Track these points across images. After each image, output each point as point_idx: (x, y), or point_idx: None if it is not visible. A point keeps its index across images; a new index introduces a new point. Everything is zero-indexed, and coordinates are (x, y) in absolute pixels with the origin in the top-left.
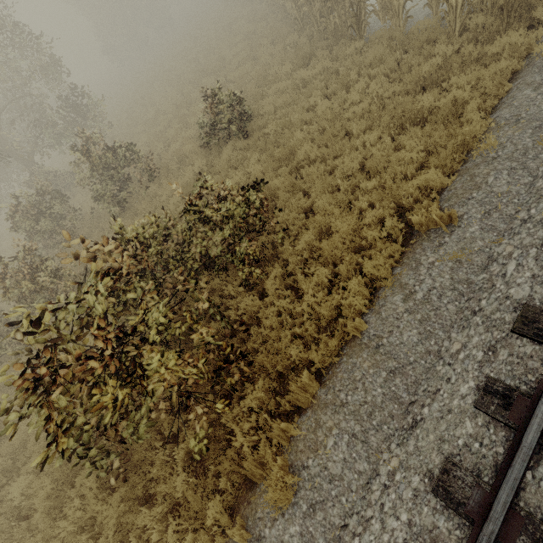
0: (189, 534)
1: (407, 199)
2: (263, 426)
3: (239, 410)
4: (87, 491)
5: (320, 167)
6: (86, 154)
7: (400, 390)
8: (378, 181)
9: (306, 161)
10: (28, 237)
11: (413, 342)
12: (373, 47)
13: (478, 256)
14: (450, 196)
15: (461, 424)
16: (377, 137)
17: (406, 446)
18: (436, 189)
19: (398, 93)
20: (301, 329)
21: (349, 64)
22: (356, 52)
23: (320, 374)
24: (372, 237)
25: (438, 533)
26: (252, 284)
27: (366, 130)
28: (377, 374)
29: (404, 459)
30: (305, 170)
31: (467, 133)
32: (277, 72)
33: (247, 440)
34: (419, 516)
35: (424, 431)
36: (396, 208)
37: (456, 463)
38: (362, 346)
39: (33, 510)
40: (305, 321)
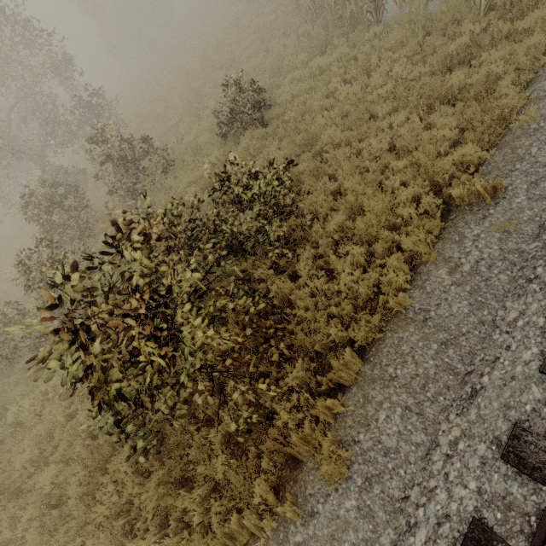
0: (234, 514)
1: (443, 176)
2: (306, 404)
3: (277, 390)
4: (122, 476)
5: (345, 150)
6: (102, 146)
7: (454, 361)
8: (410, 160)
9: (330, 146)
10: (44, 232)
11: (464, 313)
12: (394, 31)
13: (528, 225)
14: (490, 169)
15: (528, 390)
16: (405, 118)
17: (467, 415)
18: (473, 165)
19: (423, 74)
20: (337, 309)
21: (368, 50)
22: (374, 38)
23: (361, 352)
24: (408, 214)
25: (512, 499)
26: (280, 268)
27: (392, 112)
28: (427, 347)
29: (466, 428)
30: (330, 154)
31: (505, 107)
32: (291, 62)
33: (289, 419)
34: (489, 483)
35: (486, 399)
36: (430, 186)
37: (526, 428)
38: (408, 321)
39: (62, 499)
40: (341, 301)
